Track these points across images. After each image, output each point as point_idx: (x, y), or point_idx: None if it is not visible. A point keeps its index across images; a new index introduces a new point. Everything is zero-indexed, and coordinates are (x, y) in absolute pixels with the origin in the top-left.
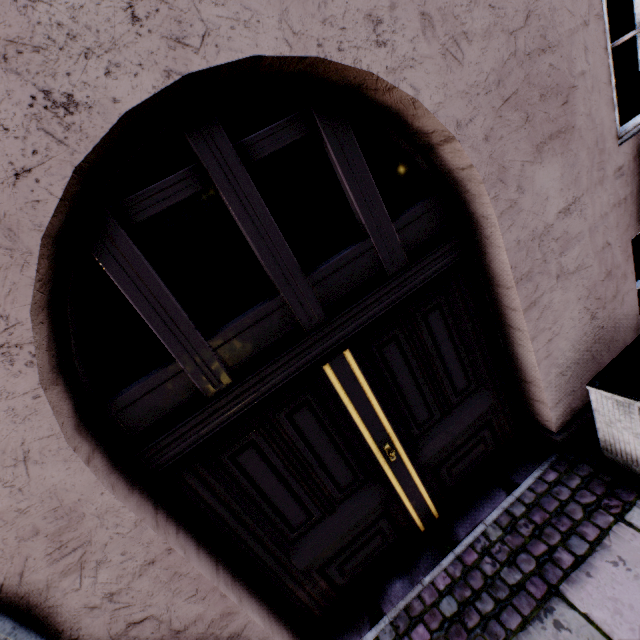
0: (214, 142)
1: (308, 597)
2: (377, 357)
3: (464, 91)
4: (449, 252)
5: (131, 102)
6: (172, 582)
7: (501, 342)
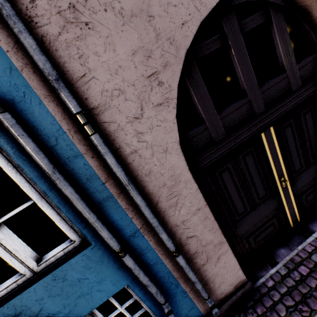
0: (231, 22)
1: (240, 250)
2: (282, 133)
3: None
4: None
5: None
6: (204, 221)
7: None
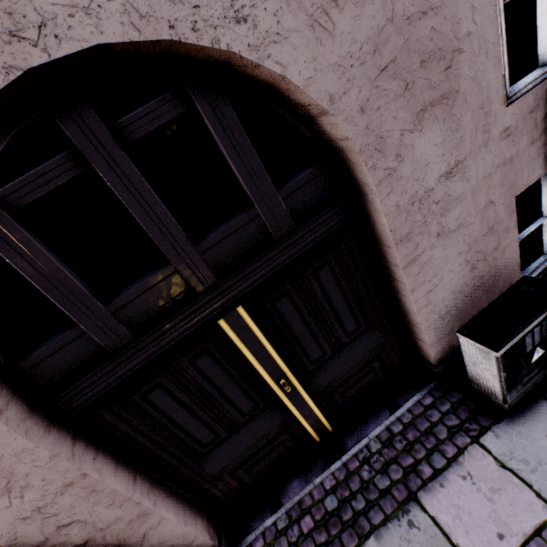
0: (87, 126)
1: (221, 493)
2: (270, 309)
3: (336, 63)
4: (335, 215)
5: None
6: (91, 496)
7: (389, 290)
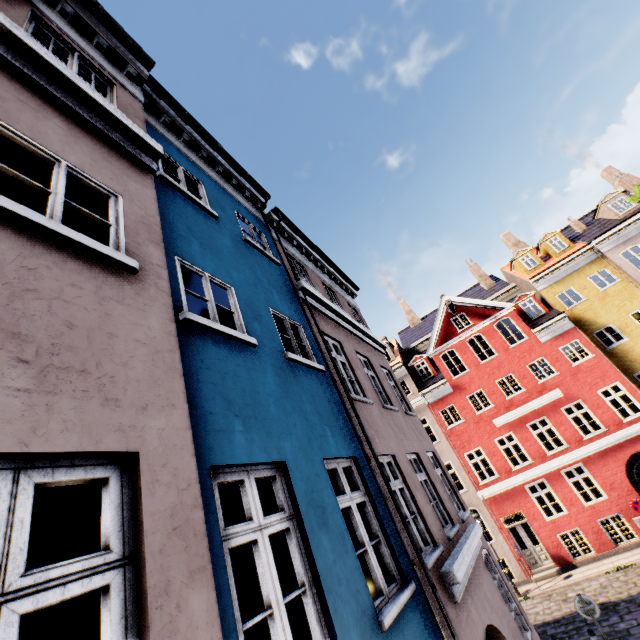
0: None
1: None
2: None
3: (507, 633)
4: None
5: (484, 635)
6: None
7: None
